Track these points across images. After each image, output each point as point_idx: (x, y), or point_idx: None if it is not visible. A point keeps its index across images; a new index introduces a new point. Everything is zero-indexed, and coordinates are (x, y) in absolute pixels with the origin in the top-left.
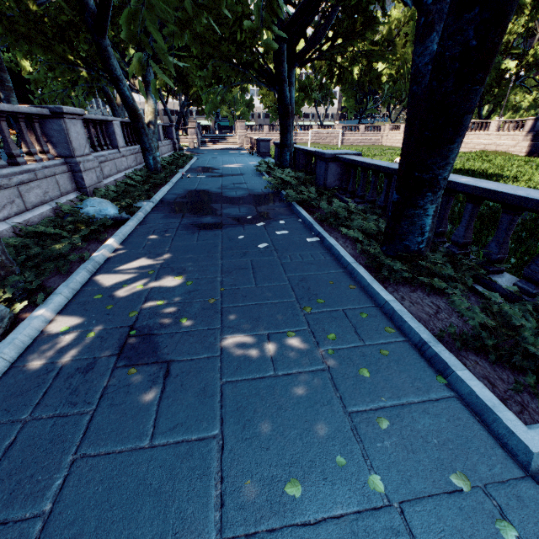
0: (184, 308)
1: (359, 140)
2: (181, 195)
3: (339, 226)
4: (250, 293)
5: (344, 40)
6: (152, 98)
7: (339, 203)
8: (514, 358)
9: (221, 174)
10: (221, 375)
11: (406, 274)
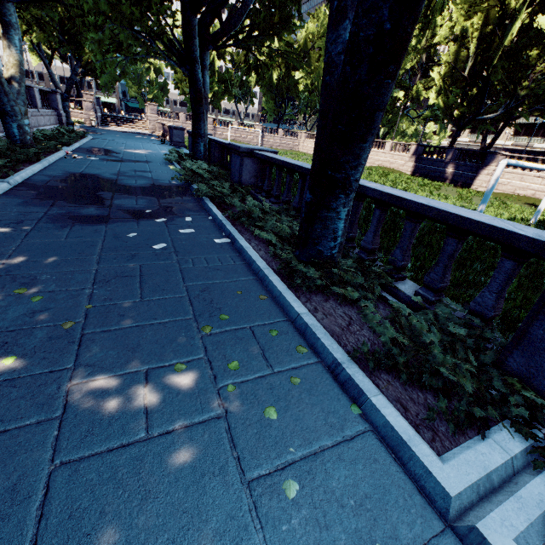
0: (15, 340)
1: (278, 143)
2: (58, 178)
3: (253, 226)
4: (131, 310)
5: (261, 33)
6: (16, 45)
7: (253, 201)
8: (425, 376)
9: (120, 159)
10: (55, 452)
11: (319, 282)
